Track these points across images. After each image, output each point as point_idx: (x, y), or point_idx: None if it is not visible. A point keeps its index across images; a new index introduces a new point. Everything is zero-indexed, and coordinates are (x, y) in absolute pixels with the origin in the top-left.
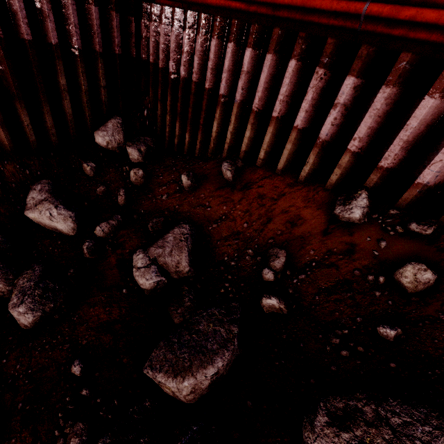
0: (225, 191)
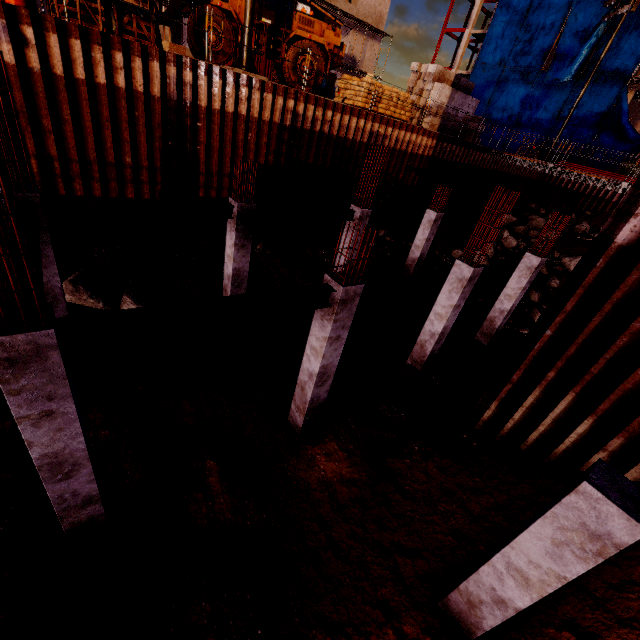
0: (587, 218)
